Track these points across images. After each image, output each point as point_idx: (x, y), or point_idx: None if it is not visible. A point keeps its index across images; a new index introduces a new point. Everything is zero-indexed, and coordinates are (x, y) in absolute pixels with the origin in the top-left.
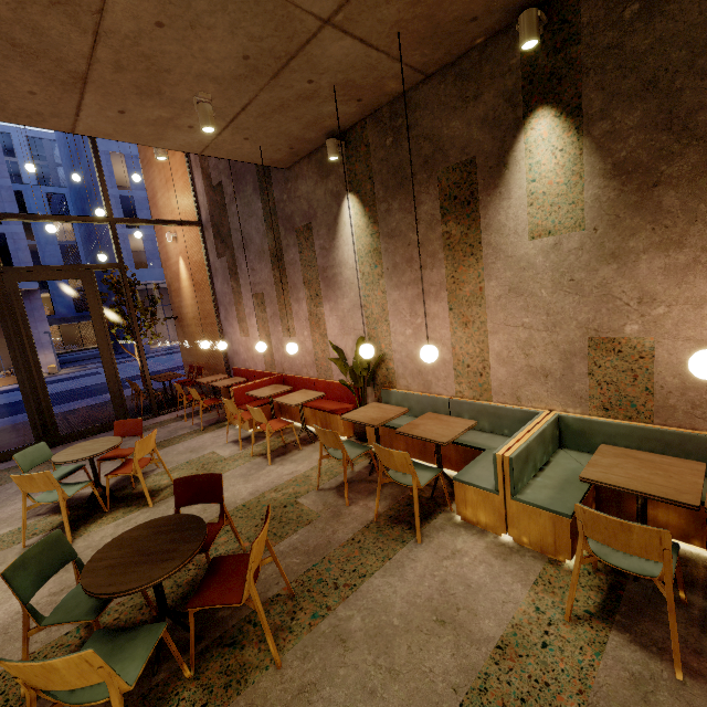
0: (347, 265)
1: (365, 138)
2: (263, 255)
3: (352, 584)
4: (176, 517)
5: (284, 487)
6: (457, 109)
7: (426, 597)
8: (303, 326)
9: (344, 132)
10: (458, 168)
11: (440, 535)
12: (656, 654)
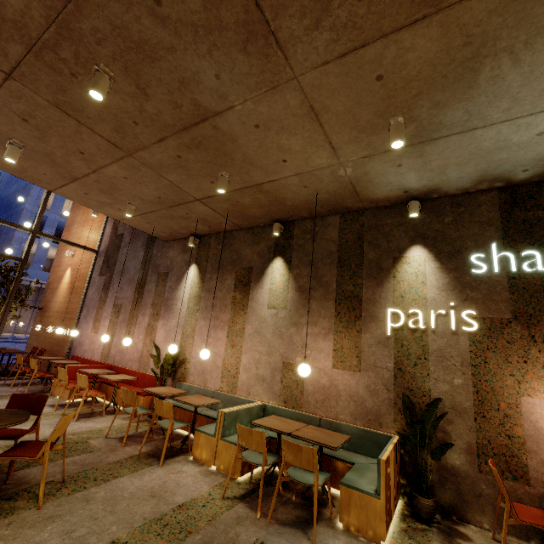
0: (181, 300)
1: (209, 242)
2: (132, 282)
3: (107, 479)
4: (9, 409)
5: (81, 433)
6: (250, 245)
7: (151, 487)
8: (141, 332)
9: (201, 235)
10: (246, 269)
11: (175, 464)
12: (255, 510)
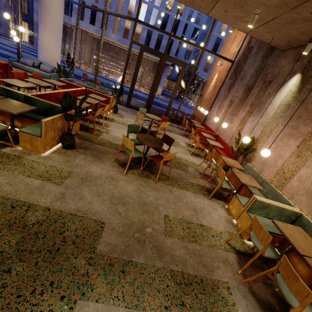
0: (272, 105)
1: None
2: (245, 86)
3: (182, 188)
4: (159, 140)
5: (188, 162)
6: None
7: (196, 205)
8: (237, 121)
9: None
10: None
11: (216, 203)
12: (240, 266)
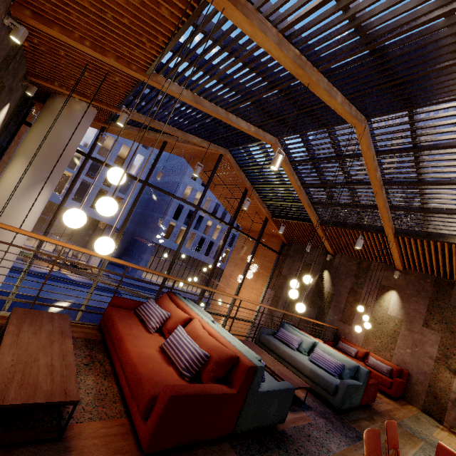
0: None
1: None
2: None
3: None
4: None
5: None
6: None
7: None
8: None
9: None
10: None
11: None
12: None
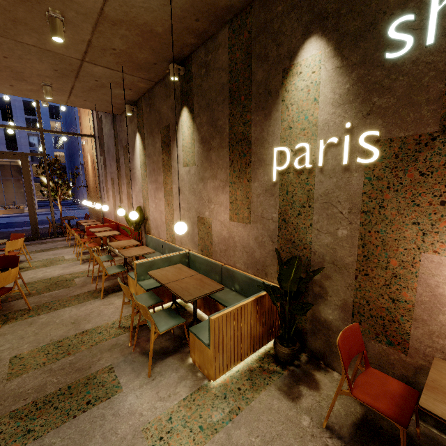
0: (137, 169)
1: (142, 106)
2: (114, 158)
3: (57, 309)
4: None
5: (75, 273)
6: (165, 101)
7: (79, 315)
8: (125, 198)
9: (136, 101)
10: (166, 128)
11: (114, 297)
12: (134, 339)
